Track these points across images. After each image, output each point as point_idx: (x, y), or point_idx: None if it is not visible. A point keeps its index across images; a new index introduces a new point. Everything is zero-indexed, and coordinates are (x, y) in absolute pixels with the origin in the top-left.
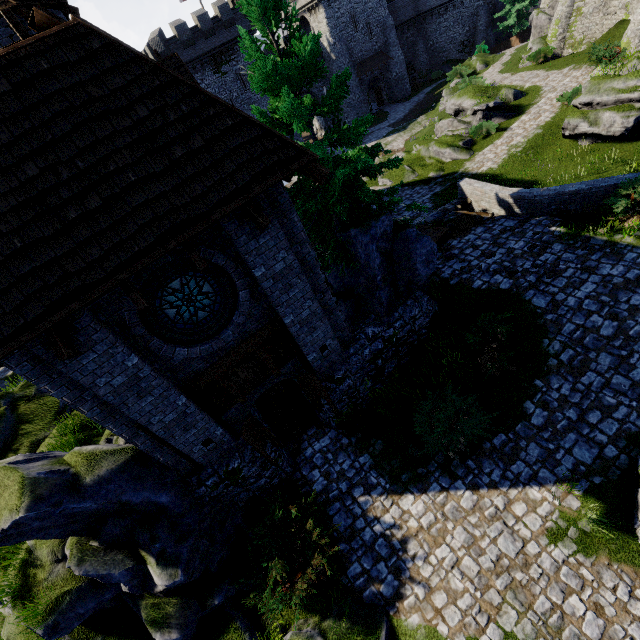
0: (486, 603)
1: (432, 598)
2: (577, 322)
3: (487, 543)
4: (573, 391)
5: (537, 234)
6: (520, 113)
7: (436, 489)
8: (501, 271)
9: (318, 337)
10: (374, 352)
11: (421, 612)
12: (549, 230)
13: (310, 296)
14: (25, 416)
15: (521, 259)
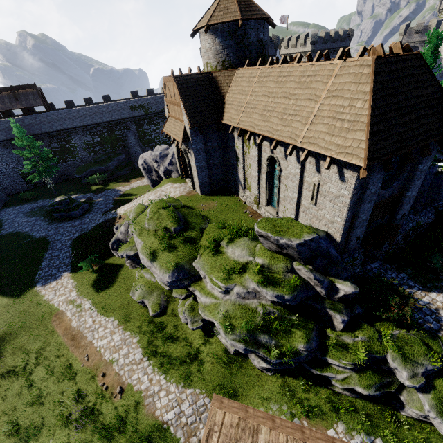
0: None
1: None
2: None
3: None
4: None
5: None
6: None
7: None
8: None
9: (406, 208)
10: (412, 227)
11: None
12: None
13: (419, 187)
14: (185, 215)
15: None
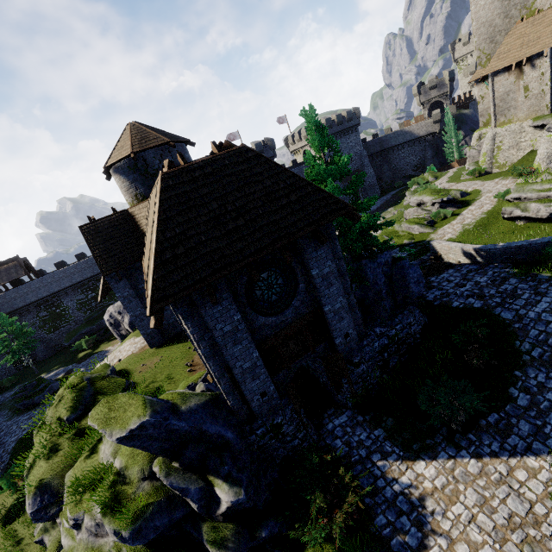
0: None
1: (455, 548)
2: (539, 328)
3: (497, 503)
4: (547, 379)
5: (496, 273)
6: (467, 205)
7: (444, 457)
8: (472, 296)
9: (344, 326)
10: (382, 346)
11: None
12: (504, 270)
13: (342, 294)
14: (100, 389)
15: (487, 288)
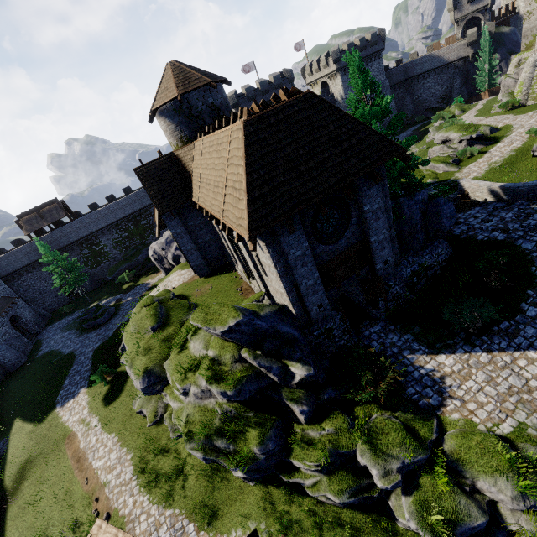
0: (504, 408)
1: (466, 405)
2: None
3: (501, 380)
4: None
5: (521, 209)
6: (496, 142)
7: (461, 352)
8: (497, 230)
9: (384, 254)
10: (413, 271)
11: (459, 412)
12: (530, 207)
13: (386, 227)
14: (170, 308)
15: (511, 223)
